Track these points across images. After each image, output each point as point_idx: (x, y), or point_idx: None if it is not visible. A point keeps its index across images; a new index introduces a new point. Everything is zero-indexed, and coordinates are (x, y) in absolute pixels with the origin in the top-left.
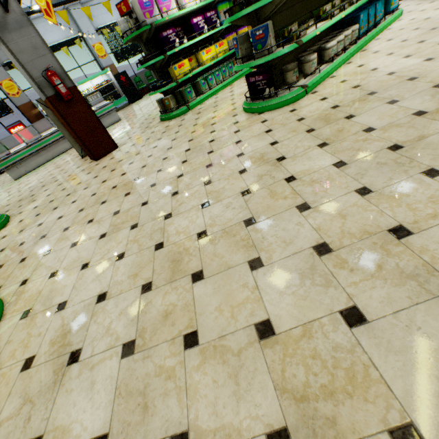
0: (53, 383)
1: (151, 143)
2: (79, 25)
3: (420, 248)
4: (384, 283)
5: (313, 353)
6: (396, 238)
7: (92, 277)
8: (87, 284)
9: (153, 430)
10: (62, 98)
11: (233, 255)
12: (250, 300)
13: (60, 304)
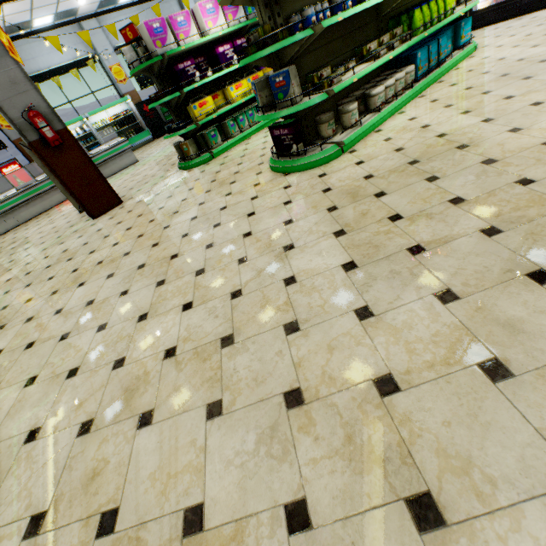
0: None
1: (159, 201)
2: (93, 43)
3: (401, 416)
4: (347, 467)
5: None
6: (380, 394)
7: (33, 400)
8: (24, 410)
9: None
10: (48, 144)
11: (194, 391)
12: (191, 467)
13: None
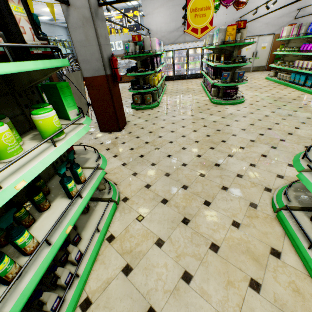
0: None
1: (169, 118)
2: None
3: None
4: None
5: None
6: None
7: None
8: None
9: None
10: (117, 78)
11: None
12: None
13: None
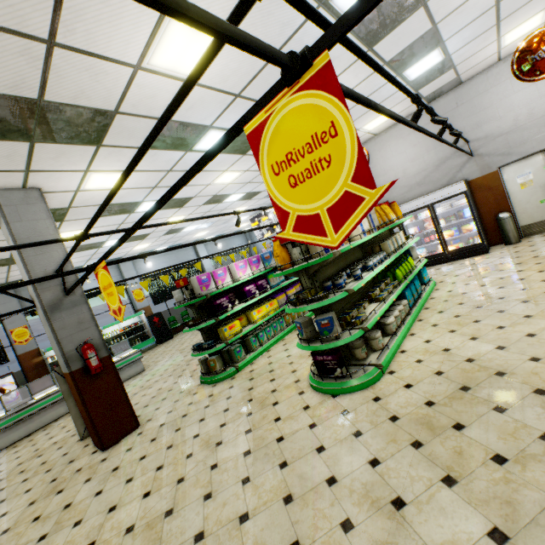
0: None
1: (189, 425)
2: (125, 276)
3: None
4: None
5: None
6: None
7: None
8: None
9: None
10: (89, 371)
11: None
12: None
13: None
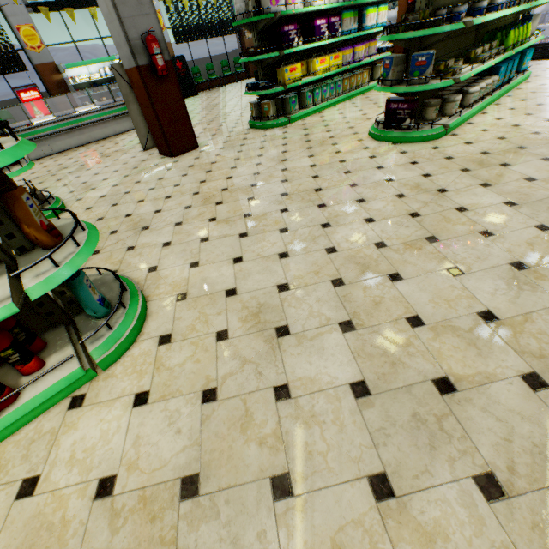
0: (269, 349)
1: (250, 150)
2: None
3: None
4: None
5: (539, 331)
6: None
7: (257, 270)
8: (254, 275)
9: (411, 377)
10: (156, 71)
11: (427, 264)
12: (462, 296)
13: (228, 290)
